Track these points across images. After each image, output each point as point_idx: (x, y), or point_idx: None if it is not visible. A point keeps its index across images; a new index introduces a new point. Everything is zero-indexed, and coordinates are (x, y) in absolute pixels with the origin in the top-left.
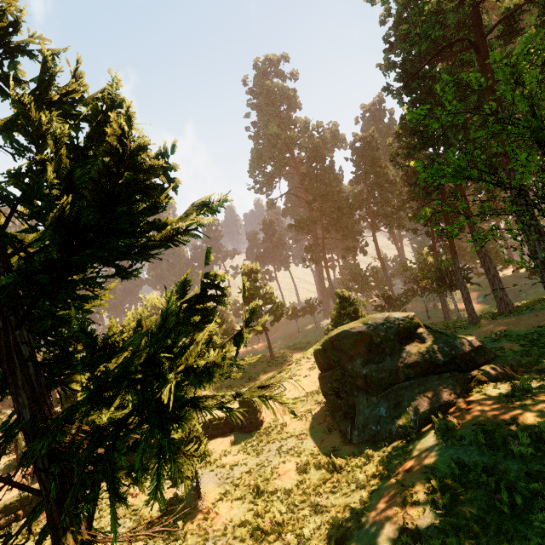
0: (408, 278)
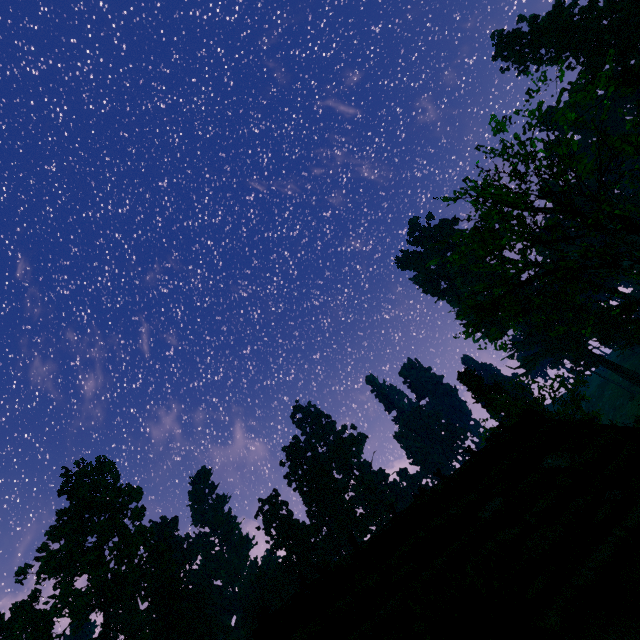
0: None
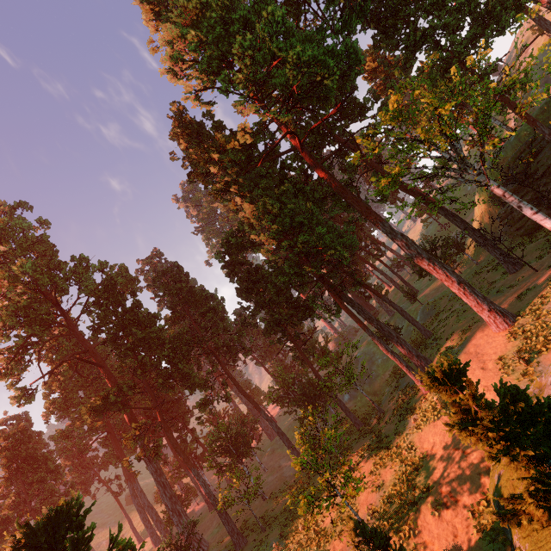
0: (295, 402)
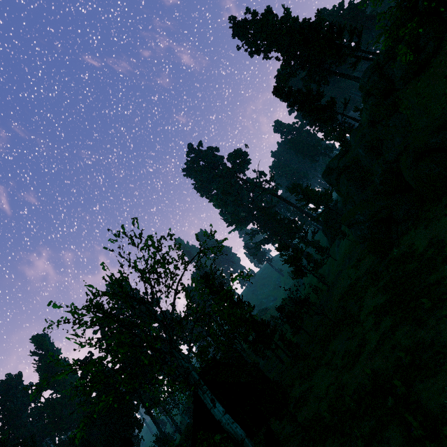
0: None
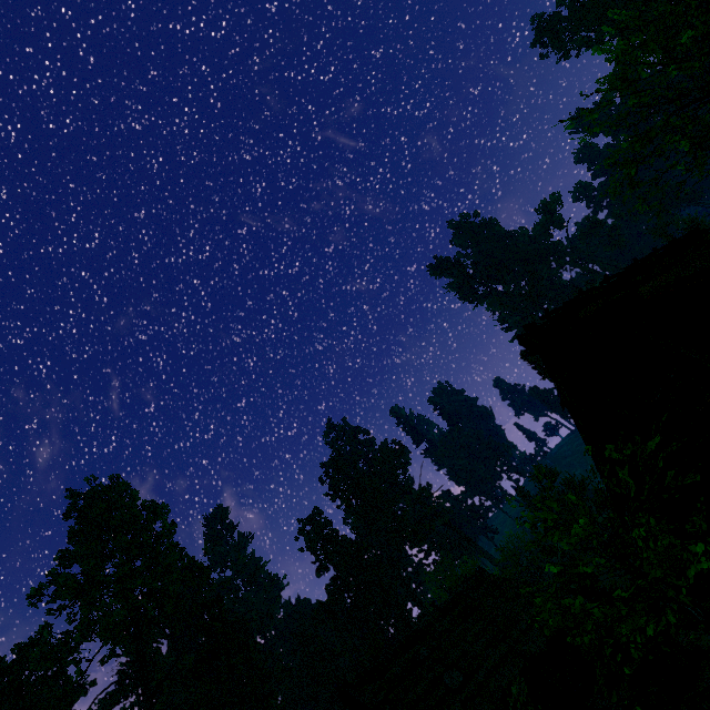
0: None
